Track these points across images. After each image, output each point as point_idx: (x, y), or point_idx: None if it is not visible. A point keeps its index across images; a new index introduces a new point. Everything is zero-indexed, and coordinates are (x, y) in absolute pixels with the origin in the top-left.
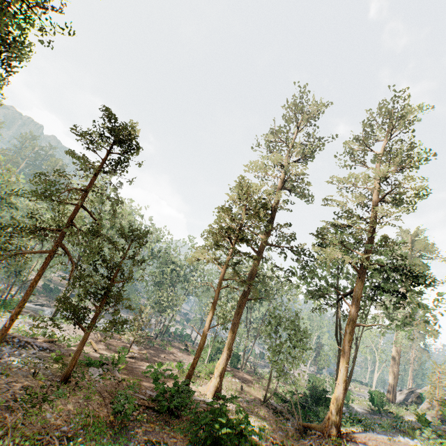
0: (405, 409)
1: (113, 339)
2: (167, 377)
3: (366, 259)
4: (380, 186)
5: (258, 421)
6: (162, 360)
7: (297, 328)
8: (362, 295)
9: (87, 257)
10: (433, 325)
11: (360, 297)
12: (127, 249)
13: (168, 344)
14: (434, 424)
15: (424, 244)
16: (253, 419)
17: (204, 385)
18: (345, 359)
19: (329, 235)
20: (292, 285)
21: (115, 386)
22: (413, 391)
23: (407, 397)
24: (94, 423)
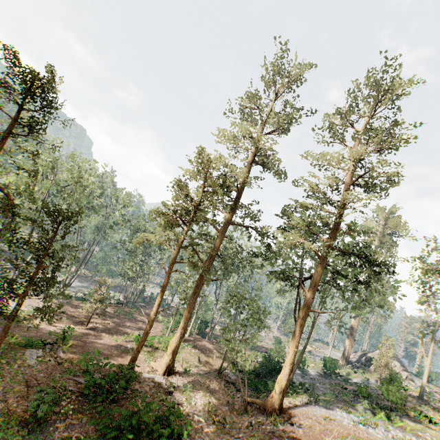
0: (354, 372)
1: (76, 308)
2: (99, 368)
3: (329, 245)
4: (354, 167)
5: (205, 396)
6: (125, 330)
7: (257, 306)
8: (320, 281)
9: (2, 240)
10: (387, 309)
11: (318, 283)
12: (56, 230)
13: (137, 311)
14: (376, 388)
15: (397, 223)
16: (201, 395)
17: (160, 359)
18: (294, 343)
19: (295, 217)
20: (254, 265)
21: (51, 371)
22: (366, 353)
23: (359, 359)
24: (2, 424)
